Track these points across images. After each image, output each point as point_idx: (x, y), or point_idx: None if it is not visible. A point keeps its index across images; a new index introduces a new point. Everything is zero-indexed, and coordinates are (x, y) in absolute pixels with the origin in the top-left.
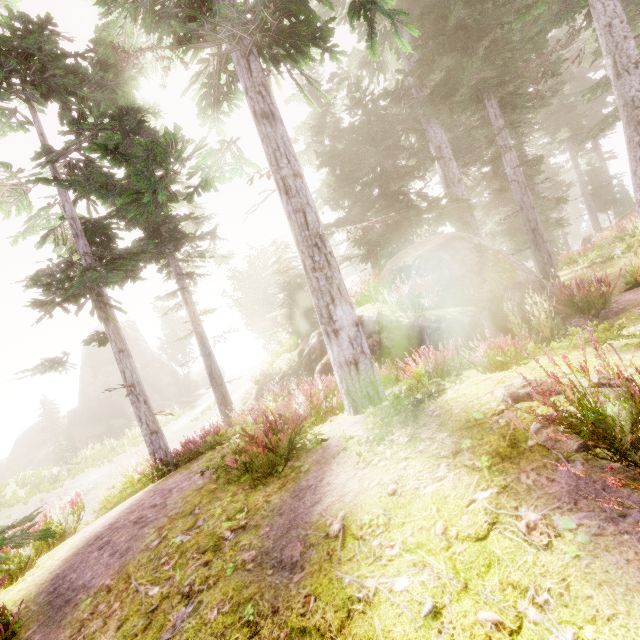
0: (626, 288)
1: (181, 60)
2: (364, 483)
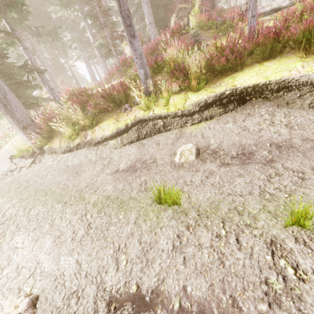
0: None
1: None
2: None
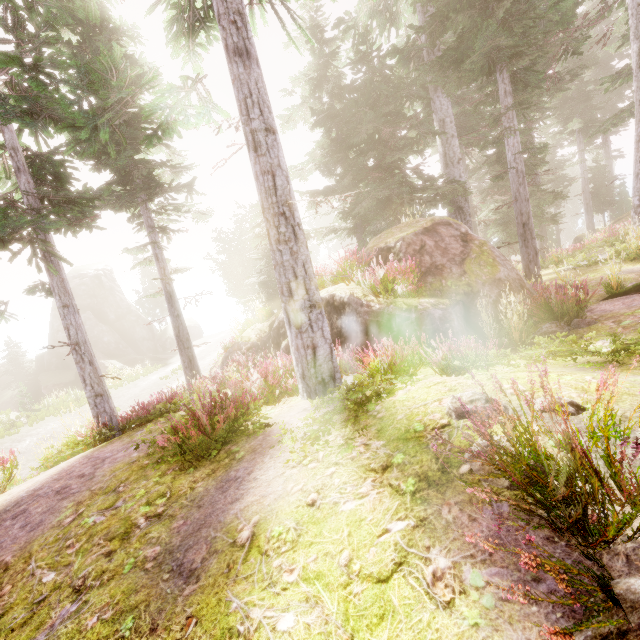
0: (604, 297)
1: None
2: (288, 486)
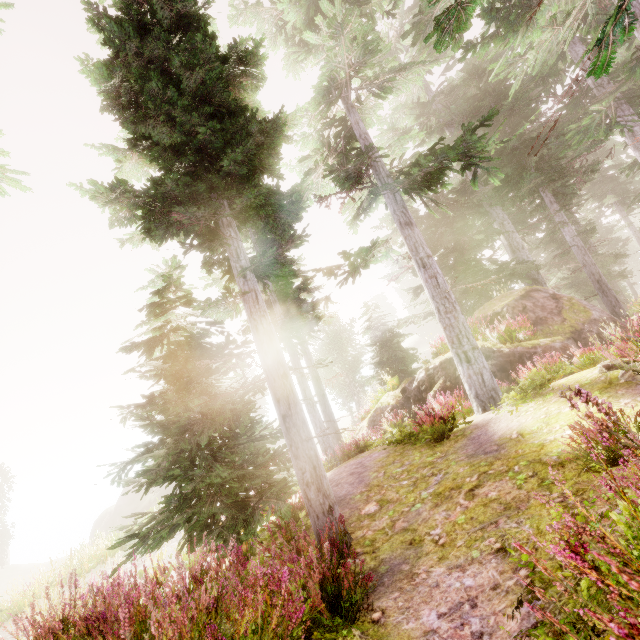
0: None
1: (351, 198)
2: (521, 420)
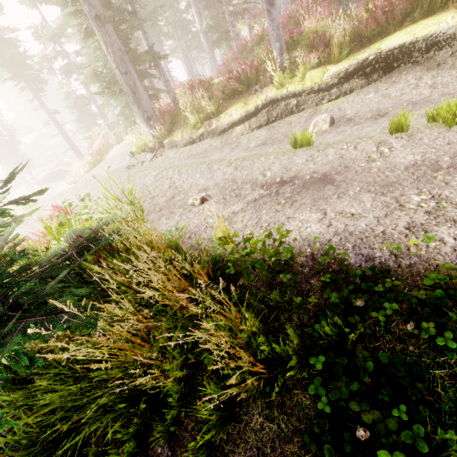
0: None
1: None
2: None
